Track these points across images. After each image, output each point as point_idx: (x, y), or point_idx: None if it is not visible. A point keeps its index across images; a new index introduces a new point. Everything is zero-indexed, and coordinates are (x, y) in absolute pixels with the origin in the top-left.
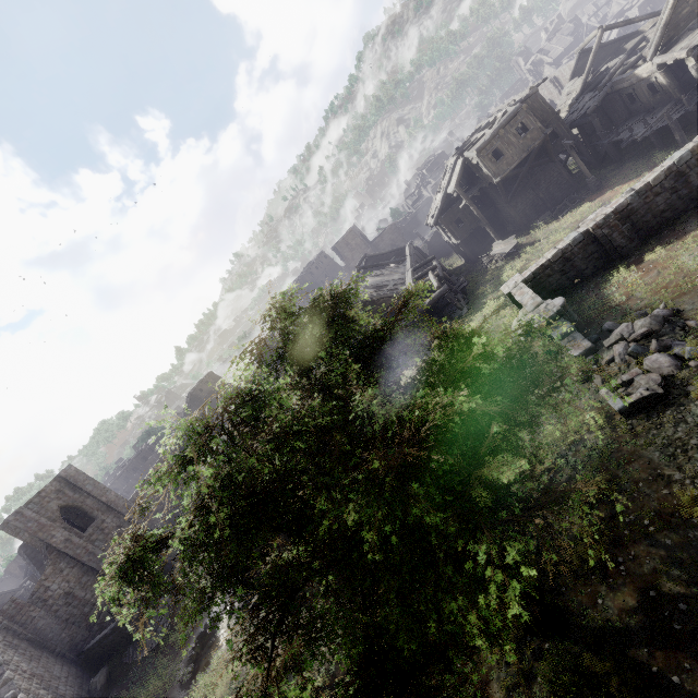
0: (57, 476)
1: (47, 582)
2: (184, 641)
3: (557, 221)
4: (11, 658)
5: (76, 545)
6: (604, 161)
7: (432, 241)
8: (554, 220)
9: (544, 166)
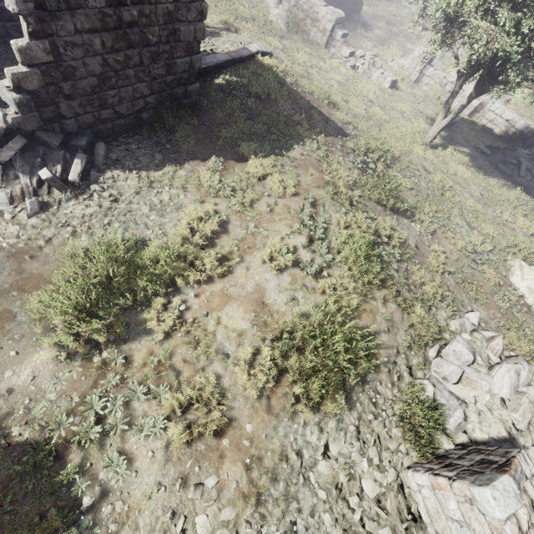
0: None
1: None
2: None
3: None
4: None
5: None
6: None
7: None
8: None
9: None
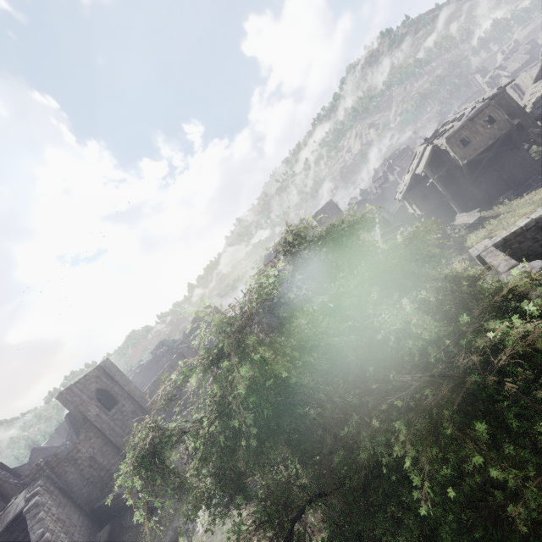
0: (98, 365)
1: (79, 446)
2: (169, 519)
3: (521, 198)
4: (46, 501)
5: (103, 421)
6: None
7: (397, 213)
8: (518, 198)
9: (508, 152)
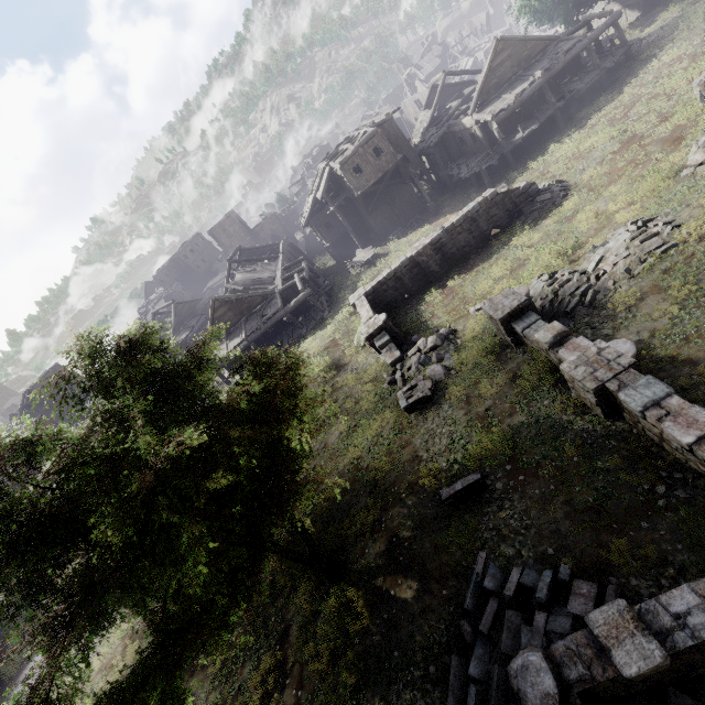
0: None
1: None
2: (16, 671)
3: (406, 237)
4: None
5: None
6: (445, 189)
7: (309, 238)
8: (404, 236)
9: (399, 186)
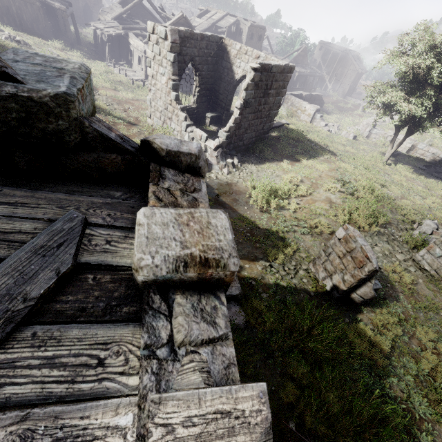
0: None
1: None
2: None
3: None
4: None
5: None
6: None
7: None
8: None
9: None
